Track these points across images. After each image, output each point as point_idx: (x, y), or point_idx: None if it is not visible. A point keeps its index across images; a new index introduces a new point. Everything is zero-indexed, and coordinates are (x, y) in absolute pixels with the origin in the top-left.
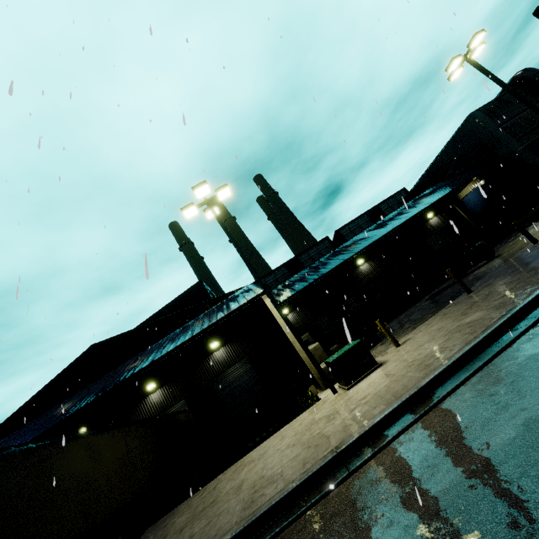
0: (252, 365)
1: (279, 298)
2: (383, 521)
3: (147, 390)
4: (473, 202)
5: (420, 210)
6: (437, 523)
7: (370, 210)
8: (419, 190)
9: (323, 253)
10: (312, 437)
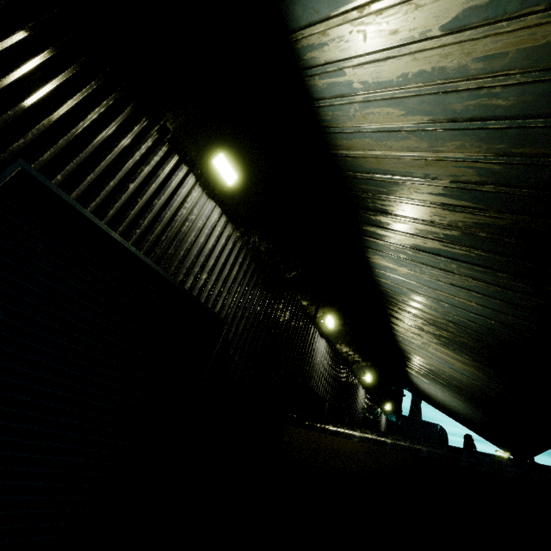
0: None
1: None
2: None
3: (362, 375)
4: None
5: None
6: None
7: None
8: None
9: None
10: None
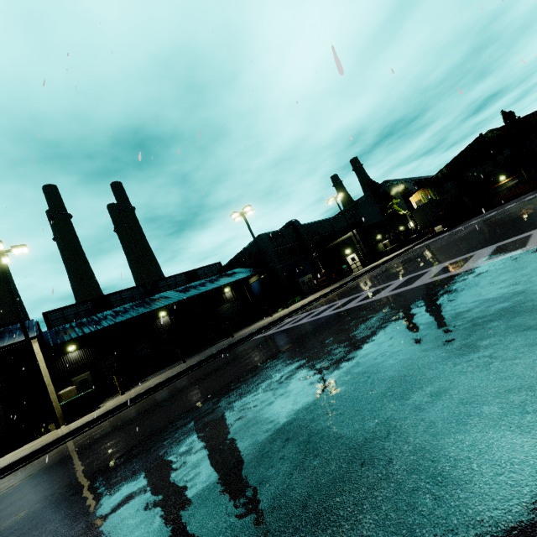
0: (2, 402)
1: (64, 337)
2: (4, 484)
3: None
4: (256, 289)
5: (211, 289)
6: (22, 477)
7: (189, 272)
8: (230, 267)
9: (136, 298)
10: (10, 459)
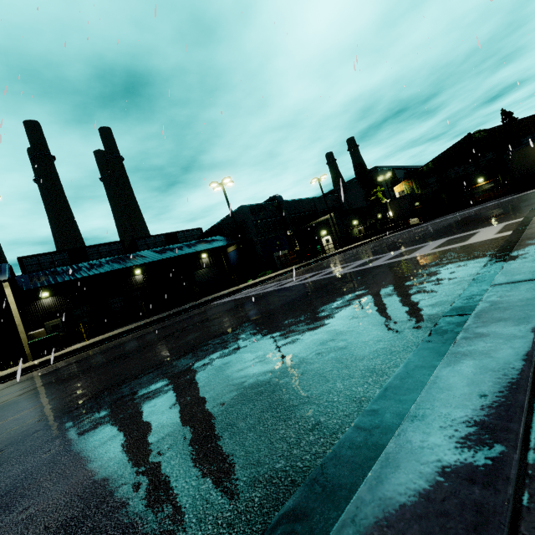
0: None
1: (37, 283)
2: None
3: None
4: (233, 258)
5: (186, 253)
6: None
7: (169, 234)
8: (210, 234)
9: (113, 253)
10: None
